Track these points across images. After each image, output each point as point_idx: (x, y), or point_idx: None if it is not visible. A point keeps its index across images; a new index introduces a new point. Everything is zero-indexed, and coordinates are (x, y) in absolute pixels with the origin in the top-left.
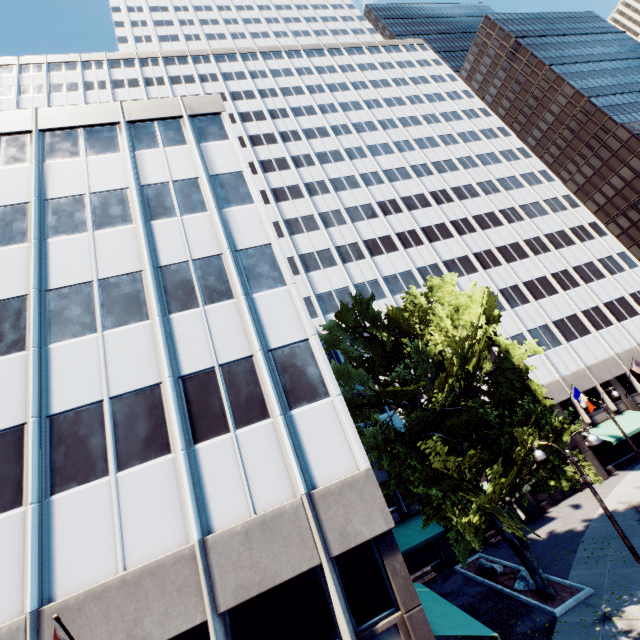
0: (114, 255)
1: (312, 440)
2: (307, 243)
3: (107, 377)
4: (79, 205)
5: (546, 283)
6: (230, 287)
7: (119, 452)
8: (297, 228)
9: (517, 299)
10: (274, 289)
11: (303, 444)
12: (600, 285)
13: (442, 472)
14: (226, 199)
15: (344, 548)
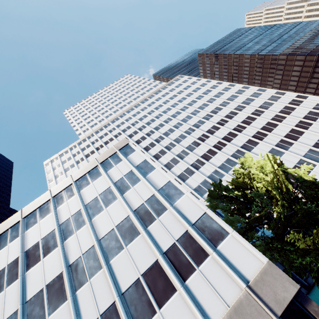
0: (116, 214)
1: (233, 258)
2: (178, 170)
3: (136, 266)
4: (97, 201)
5: (295, 131)
6: (164, 205)
7: (156, 299)
8: (170, 166)
9: (286, 145)
10: (181, 198)
11: (231, 261)
12: None
13: (306, 248)
14: (145, 172)
15: (282, 309)
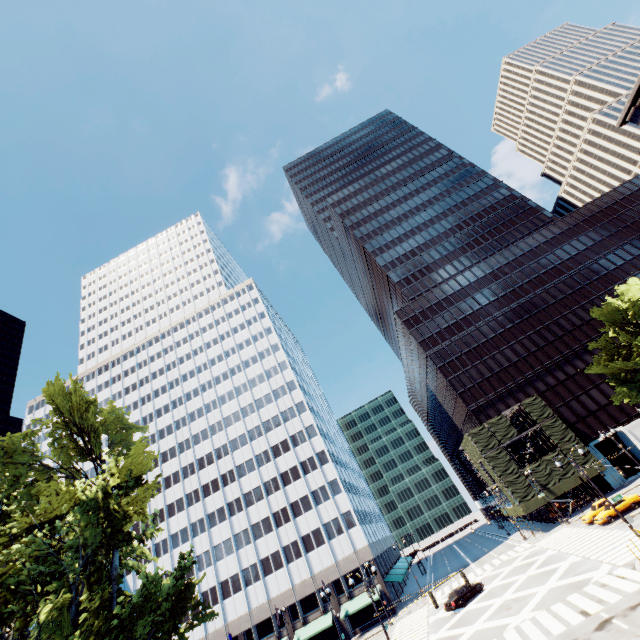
0: None
1: None
2: None
3: None
4: None
5: (268, 523)
6: None
7: None
8: None
9: (244, 541)
10: None
11: None
12: (305, 518)
13: None
14: None
15: None
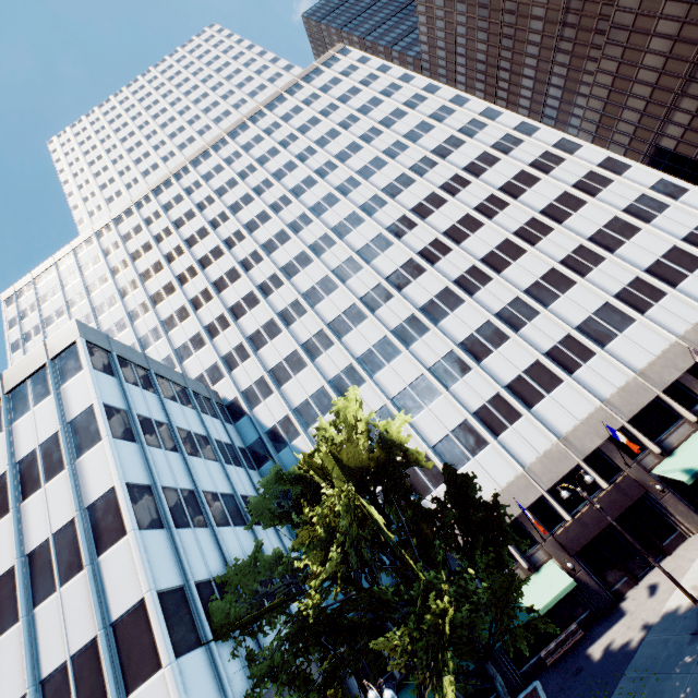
0: None
1: None
2: (273, 354)
3: None
4: None
5: (556, 277)
6: (81, 556)
7: None
8: (260, 341)
9: (521, 316)
10: (117, 543)
11: None
12: (635, 245)
13: None
14: (79, 446)
15: None
